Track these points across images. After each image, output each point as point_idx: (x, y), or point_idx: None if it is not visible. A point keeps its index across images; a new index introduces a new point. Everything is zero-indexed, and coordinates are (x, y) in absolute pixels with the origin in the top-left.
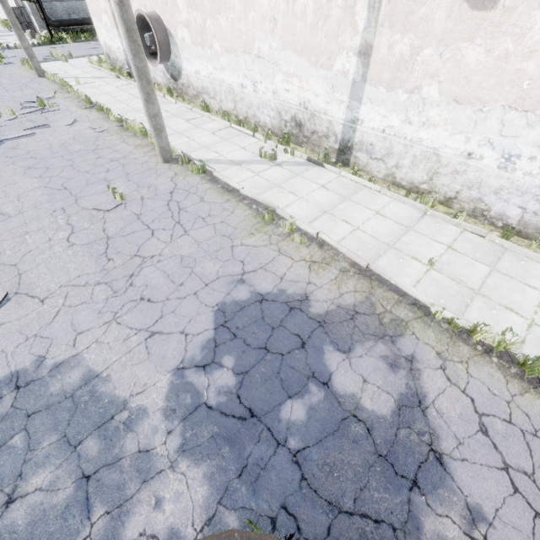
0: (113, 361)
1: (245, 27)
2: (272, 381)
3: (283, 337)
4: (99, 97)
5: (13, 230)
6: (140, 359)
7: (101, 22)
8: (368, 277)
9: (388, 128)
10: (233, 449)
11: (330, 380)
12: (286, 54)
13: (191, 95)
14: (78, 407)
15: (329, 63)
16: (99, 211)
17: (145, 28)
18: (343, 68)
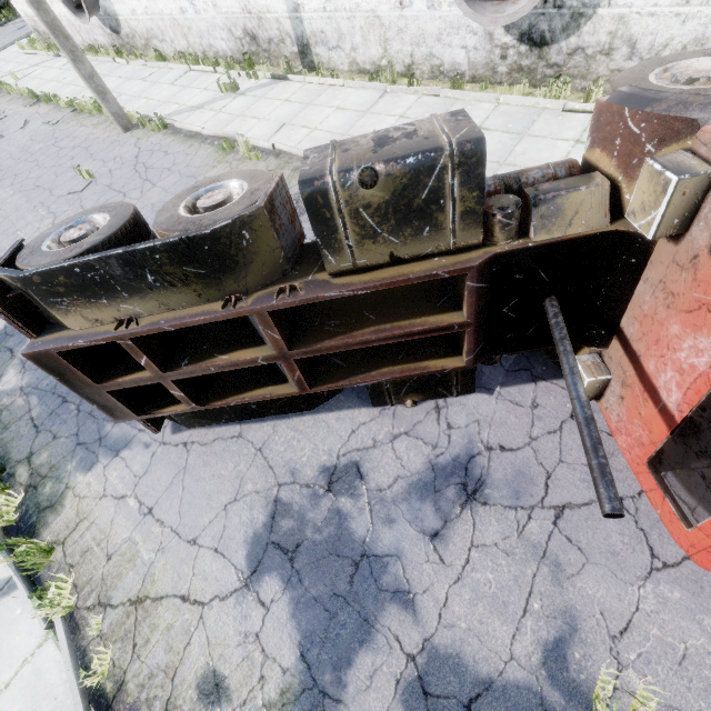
0: None
1: None
2: None
3: None
4: (44, 87)
5: (6, 232)
6: None
7: None
8: None
9: (327, 4)
10: None
11: None
12: None
13: (141, 47)
14: None
15: None
16: (73, 194)
17: None
18: None
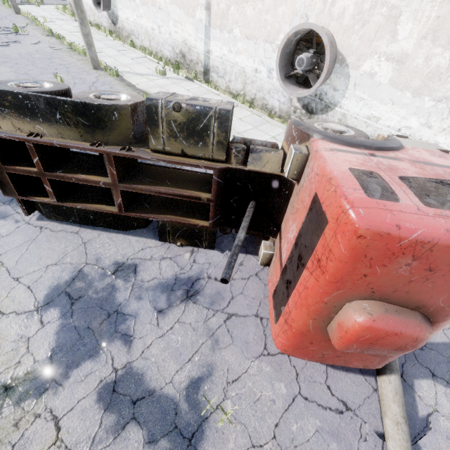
0: None
1: None
2: None
3: None
4: (60, 31)
5: None
6: None
7: None
8: None
9: (223, 56)
10: None
11: None
12: (173, 7)
13: (124, 36)
14: None
15: (193, 14)
16: None
17: None
18: (200, 17)
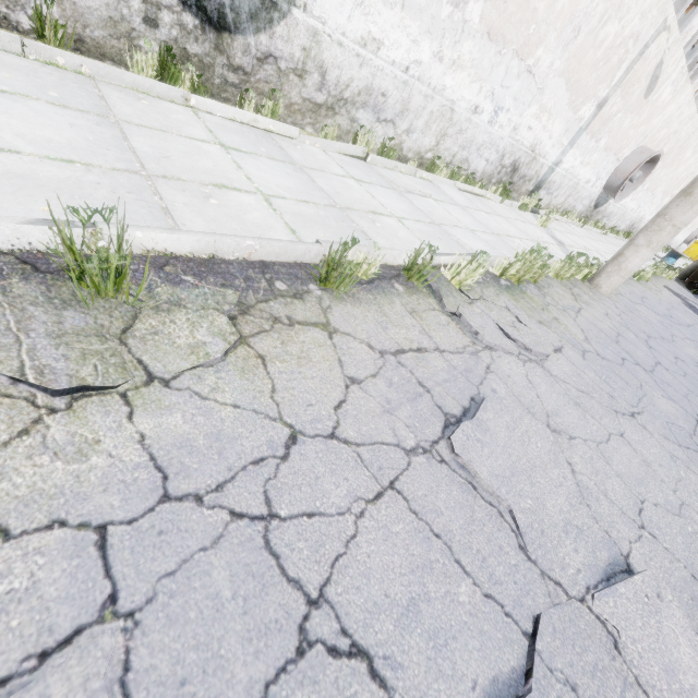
0: None
1: (545, 13)
2: None
3: None
4: None
5: None
6: None
7: None
8: None
9: (571, 168)
10: None
11: None
12: (559, 82)
13: (294, 101)
14: None
15: (579, 107)
16: None
17: None
18: (583, 115)
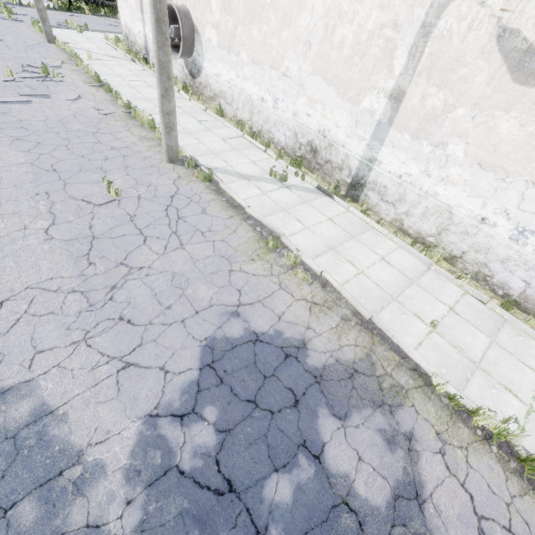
0: (74, 395)
1: (278, 43)
2: (258, 446)
3: (275, 390)
4: (110, 77)
5: None
6: (107, 397)
7: (126, 2)
8: (370, 330)
9: (405, 175)
10: (203, 534)
11: (322, 452)
12: (314, 79)
13: (206, 96)
14: (19, 453)
15: (357, 99)
16: (88, 203)
17: (172, 19)
18: (371, 107)
